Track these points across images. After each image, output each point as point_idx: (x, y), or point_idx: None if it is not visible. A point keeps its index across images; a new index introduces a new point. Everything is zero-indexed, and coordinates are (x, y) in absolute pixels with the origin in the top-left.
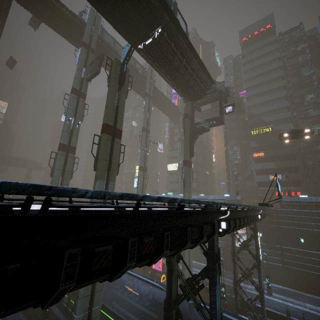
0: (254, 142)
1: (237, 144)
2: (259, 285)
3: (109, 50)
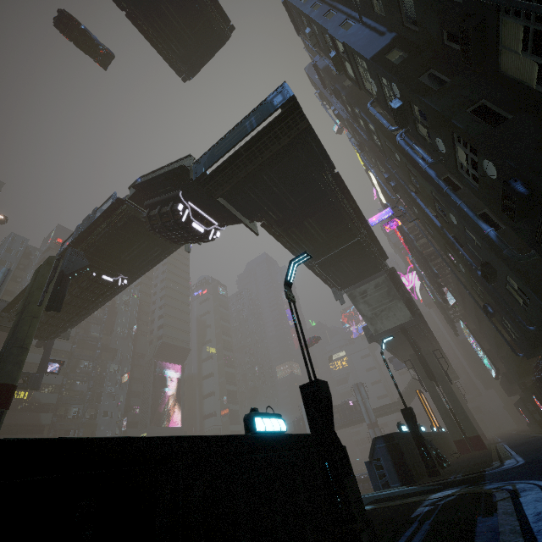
0: None
1: None
2: None
3: None
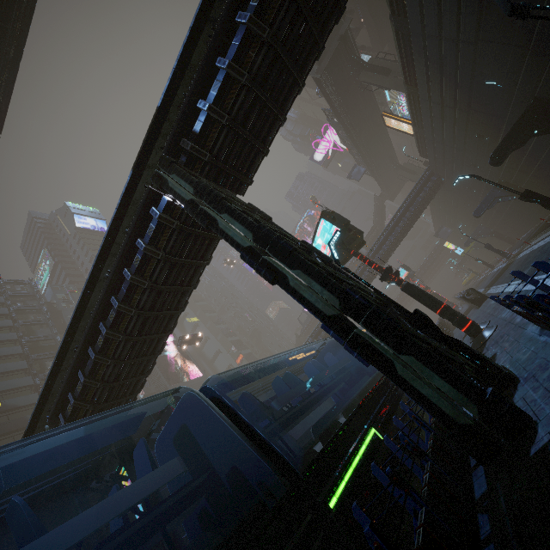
0: None
1: None
2: (180, 543)
3: None
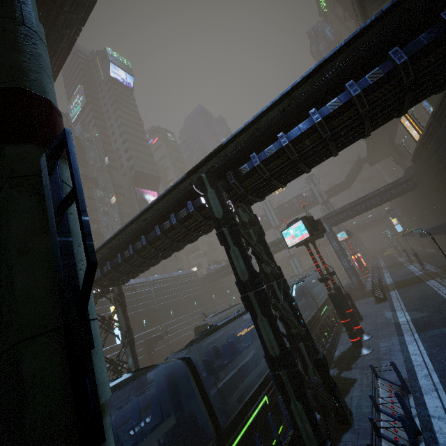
0: None
1: None
2: (138, 366)
3: None
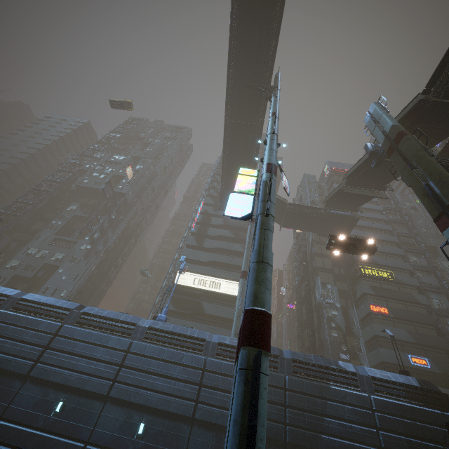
0: (368, 287)
1: (332, 282)
2: None
3: None
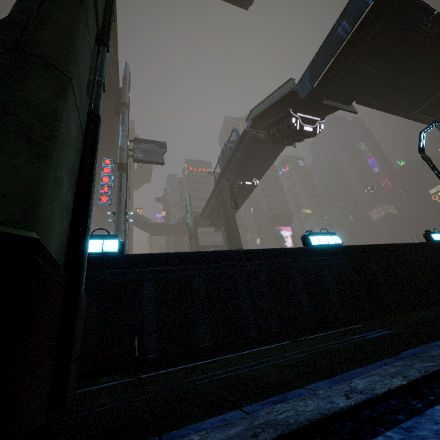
0: None
1: None
2: None
3: (116, 116)
